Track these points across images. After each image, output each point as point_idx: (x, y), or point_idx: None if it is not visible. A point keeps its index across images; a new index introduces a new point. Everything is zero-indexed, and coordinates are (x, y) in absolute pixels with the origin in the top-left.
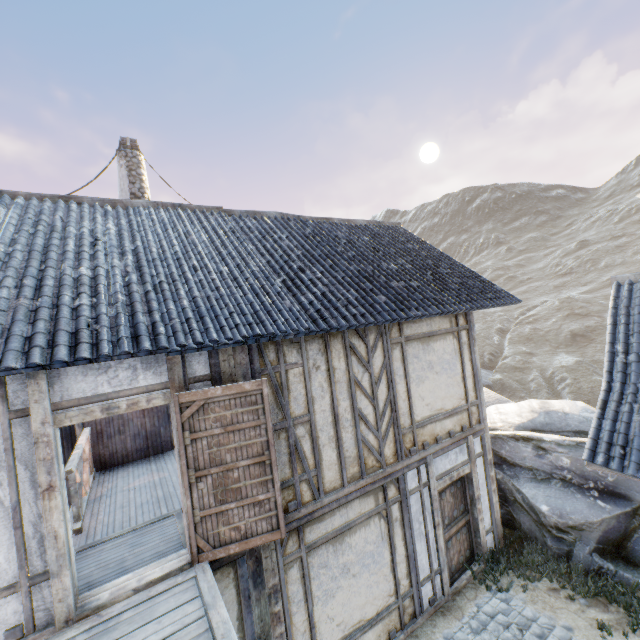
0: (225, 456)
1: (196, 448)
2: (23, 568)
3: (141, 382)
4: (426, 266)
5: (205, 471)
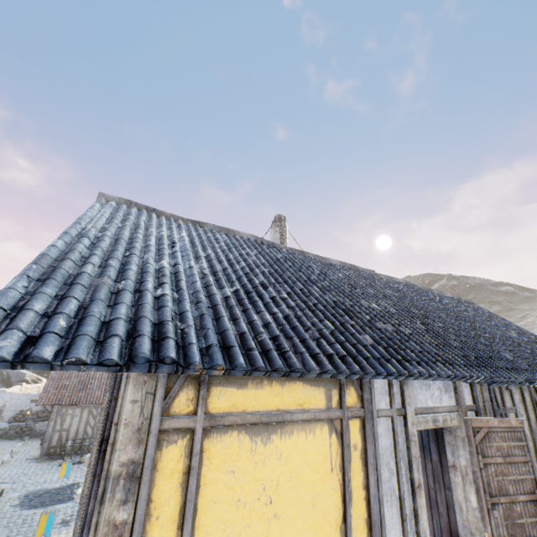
0: (507, 486)
1: (487, 473)
2: None
3: (444, 402)
4: (533, 340)
5: (496, 498)
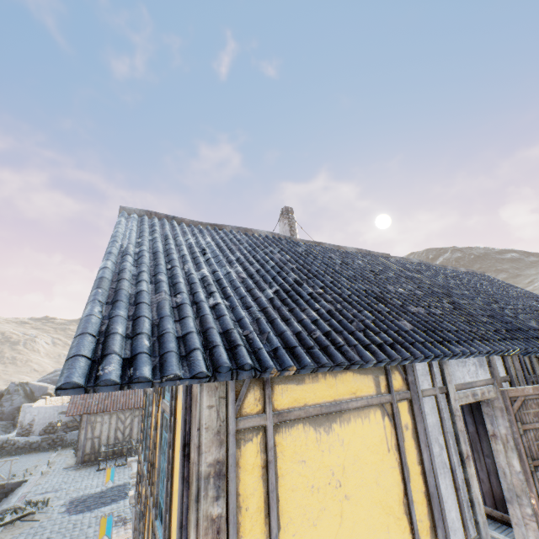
0: None
1: (527, 438)
2: (467, 529)
3: (480, 376)
4: None
5: (537, 461)
